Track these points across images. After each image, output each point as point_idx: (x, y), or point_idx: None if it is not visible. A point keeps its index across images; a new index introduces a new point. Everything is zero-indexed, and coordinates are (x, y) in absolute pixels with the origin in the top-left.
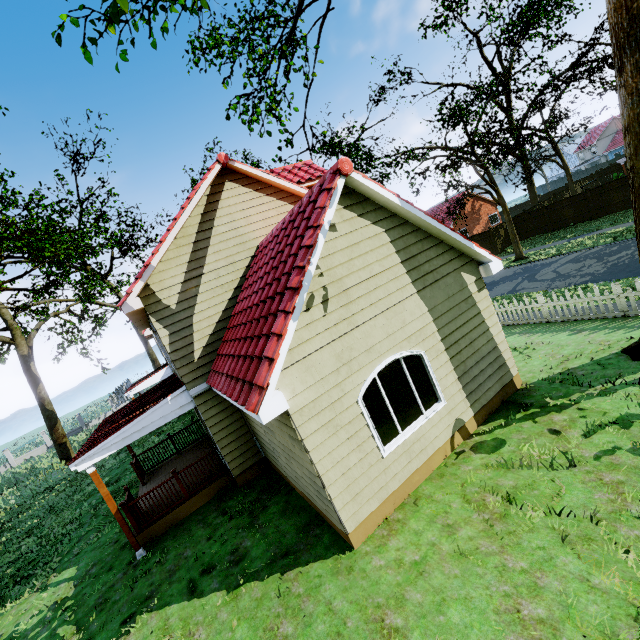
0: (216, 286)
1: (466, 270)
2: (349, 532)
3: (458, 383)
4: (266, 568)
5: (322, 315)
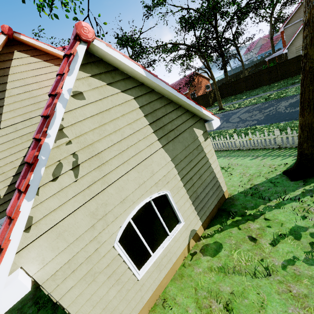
0: (15, 138)
1: (197, 126)
2: None
3: (192, 206)
4: None
5: (73, 181)
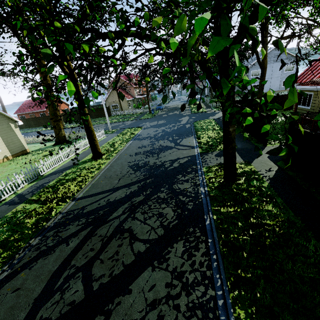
0: None
1: (11, 122)
2: None
3: (6, 147)
4: None
5: None
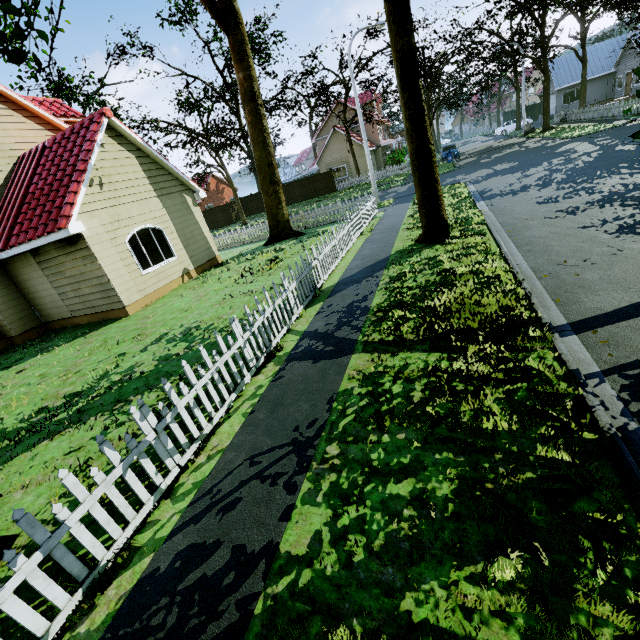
0: None
1: (187, 193)
2: (126, 306)
3: (185, 250)
4: (71, 340)
5: (100, 192)
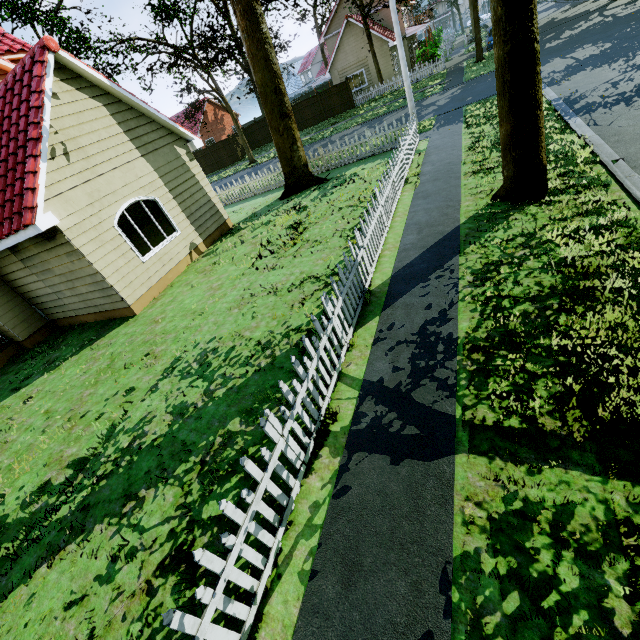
0: None
1: (178, 145)
2: (130, 305)
3: (188, 221)
4: (78, 351)
5: (67, 164)
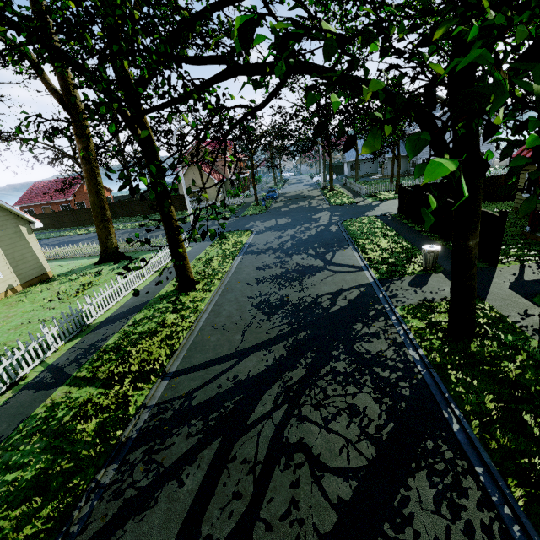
0: None
1: (22, 224)
2: None
3: (12, 270)
4: None
5: None
